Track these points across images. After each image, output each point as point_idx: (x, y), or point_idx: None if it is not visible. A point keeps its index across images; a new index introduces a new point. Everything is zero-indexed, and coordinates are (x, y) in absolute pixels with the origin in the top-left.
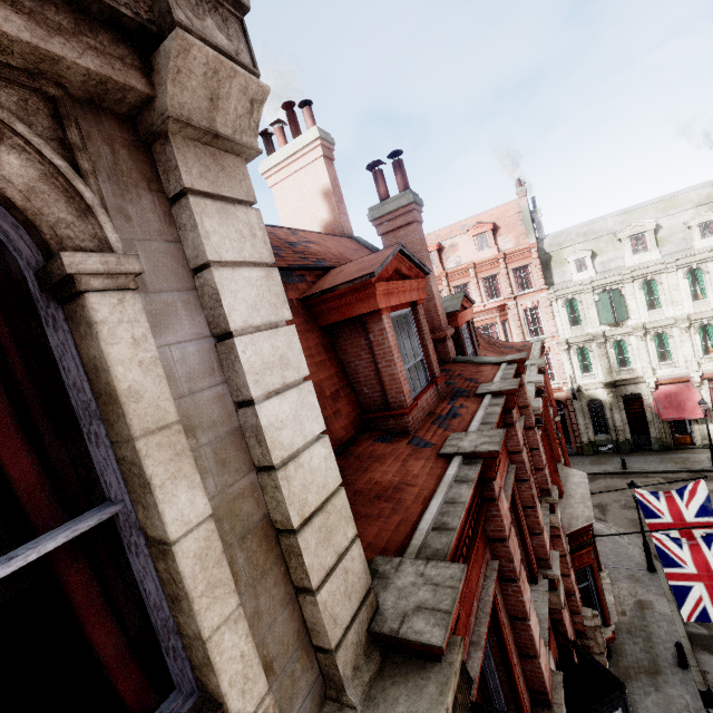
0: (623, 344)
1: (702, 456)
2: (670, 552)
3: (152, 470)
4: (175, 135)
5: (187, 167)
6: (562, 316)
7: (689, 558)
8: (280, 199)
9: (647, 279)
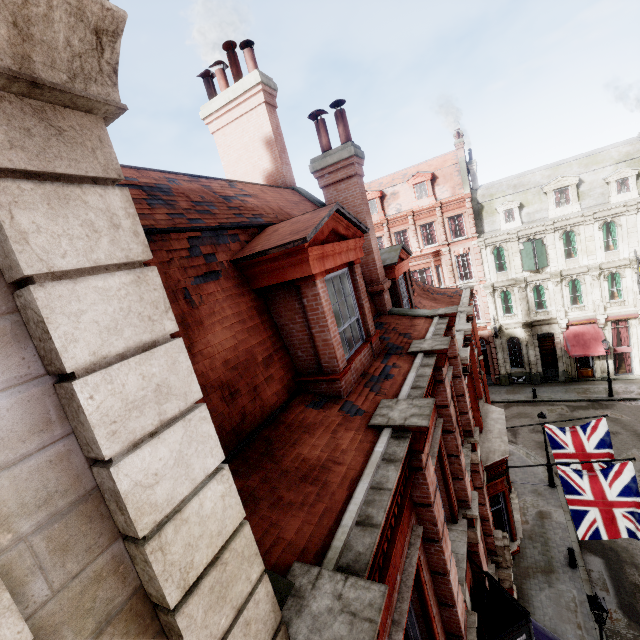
0: (541, 289)
1: (600, 387)
2: (572, 481)
3: None
4: None
5: None
6: (489, 263)
7: (587, 487)
8: (222, 147)
9: (567, 230)
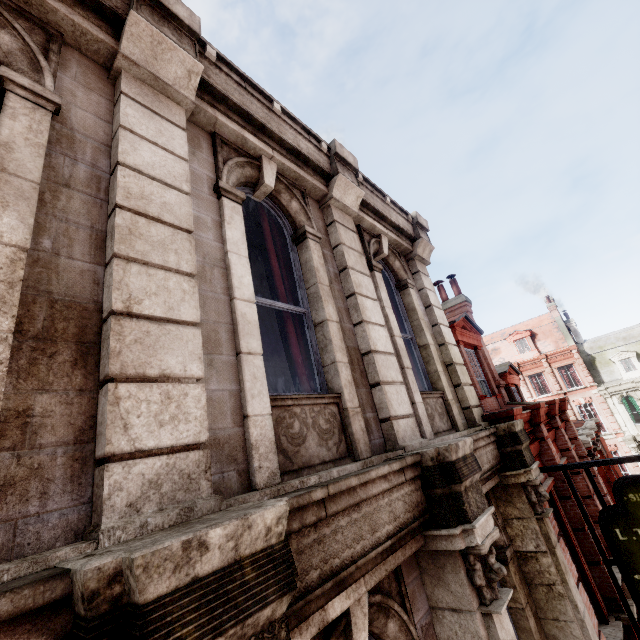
0: None
1: None
2: None
3: (423, 326)
4: (415, 259)
5: (418, 266)
6: (621, 413)
7: None
8: None
9: None
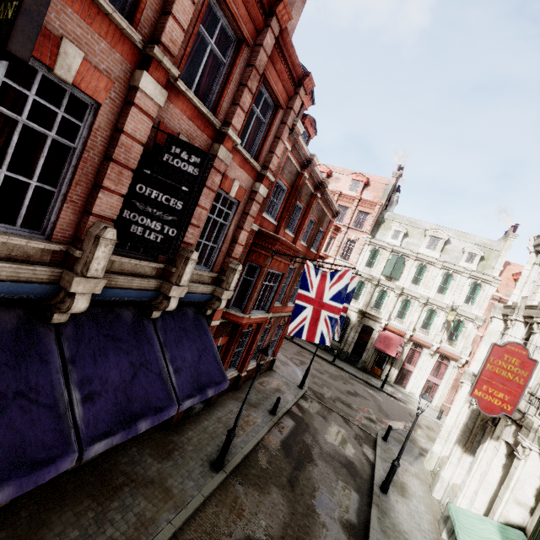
0: (385, 295)
1: (379, 382)
2: (309, 277)
3: None
4: None
5: None
6: (365, 256)
7: (316, 285)
8: None
9: (423, 264)
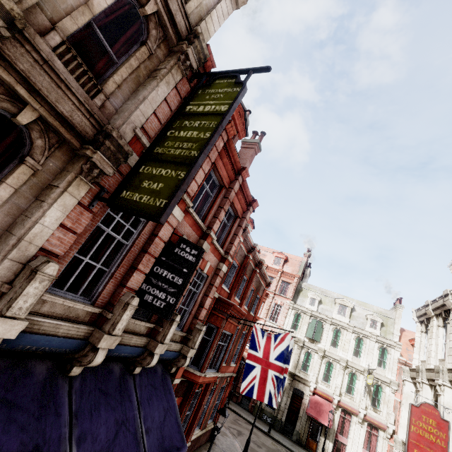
0: (310, 356)
1: None
2: (257, 338)
3: None
4: None
5: None
6: (290, 319)
7: (263, 346)
8: None
9: (338, 327)
